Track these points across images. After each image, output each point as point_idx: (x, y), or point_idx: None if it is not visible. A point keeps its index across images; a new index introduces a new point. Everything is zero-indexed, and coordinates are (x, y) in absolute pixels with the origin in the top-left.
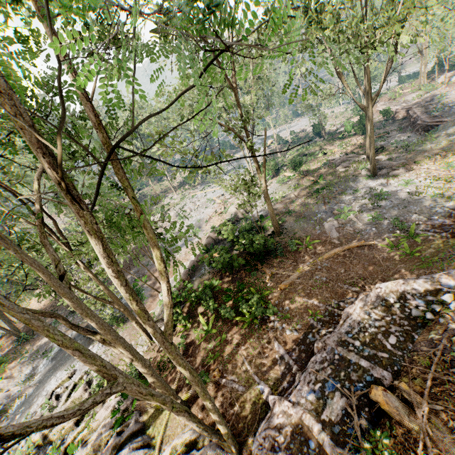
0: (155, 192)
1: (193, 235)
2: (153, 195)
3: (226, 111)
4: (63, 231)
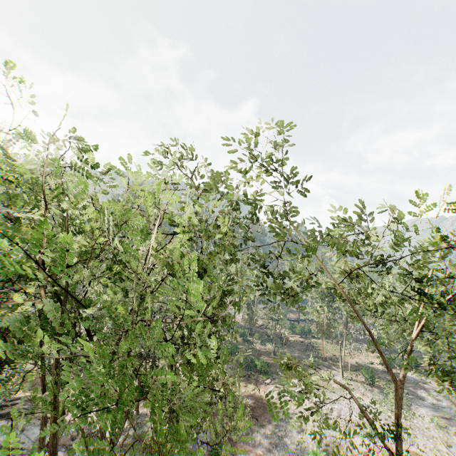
0: (322, 354)
1: (312, 454)
2: (320, 354)
3: (453, 343)
4: (235, 328)
